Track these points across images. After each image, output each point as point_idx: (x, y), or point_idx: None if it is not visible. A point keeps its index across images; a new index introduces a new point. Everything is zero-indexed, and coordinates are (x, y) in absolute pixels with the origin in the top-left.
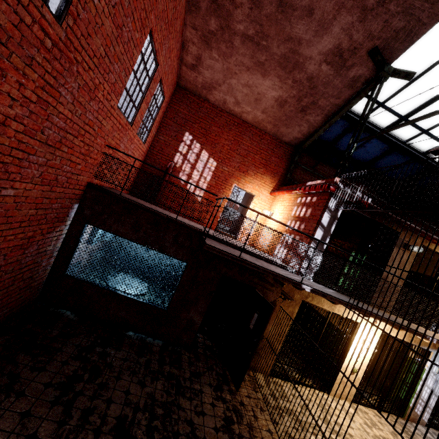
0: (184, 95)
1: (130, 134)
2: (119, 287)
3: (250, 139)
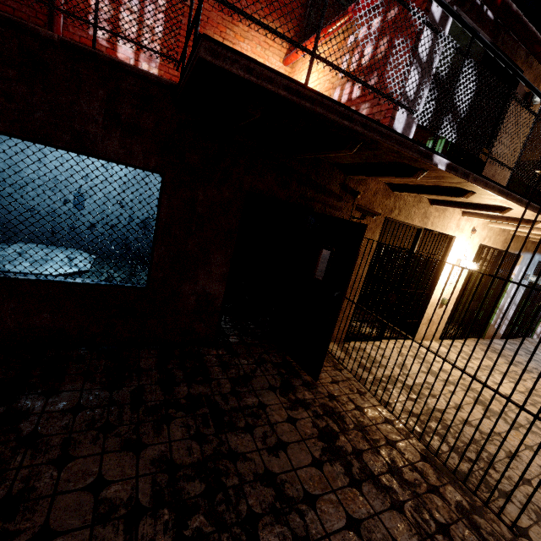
0: None
1: None
2: (11, 267)
3: None
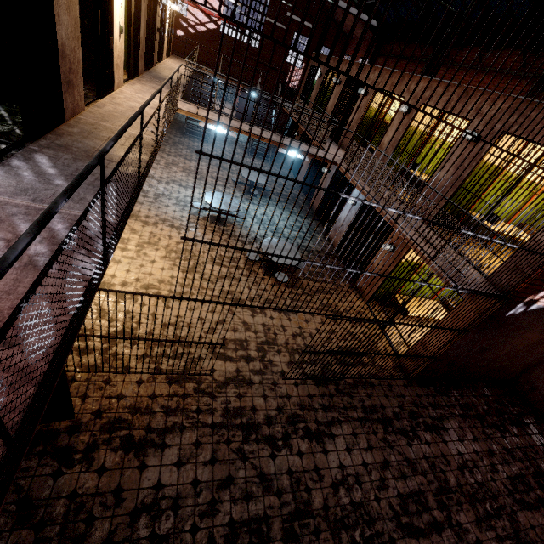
0: None
1: None
2: None
3: None
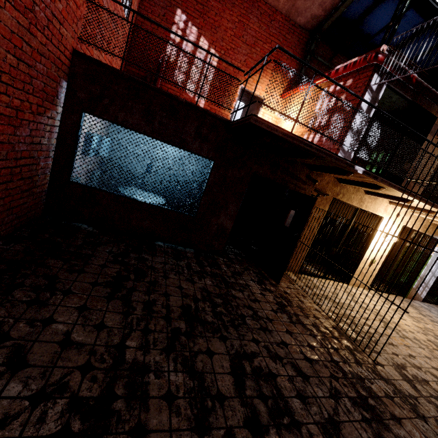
0: None
1: None
2: (136, 197)
3: (257, 20)
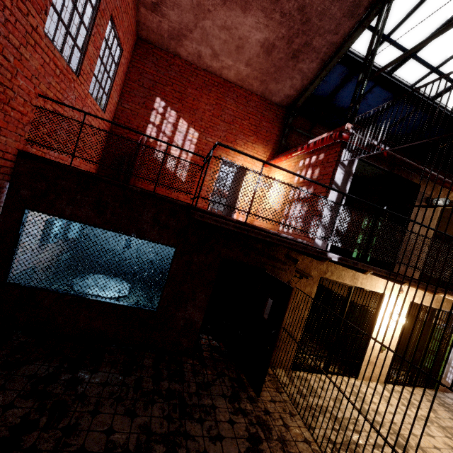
0: (148, 50)
1: (78, 89)
2: (90, 291)
3: (234, 102)
